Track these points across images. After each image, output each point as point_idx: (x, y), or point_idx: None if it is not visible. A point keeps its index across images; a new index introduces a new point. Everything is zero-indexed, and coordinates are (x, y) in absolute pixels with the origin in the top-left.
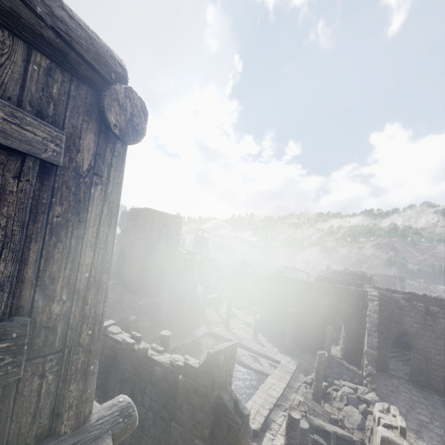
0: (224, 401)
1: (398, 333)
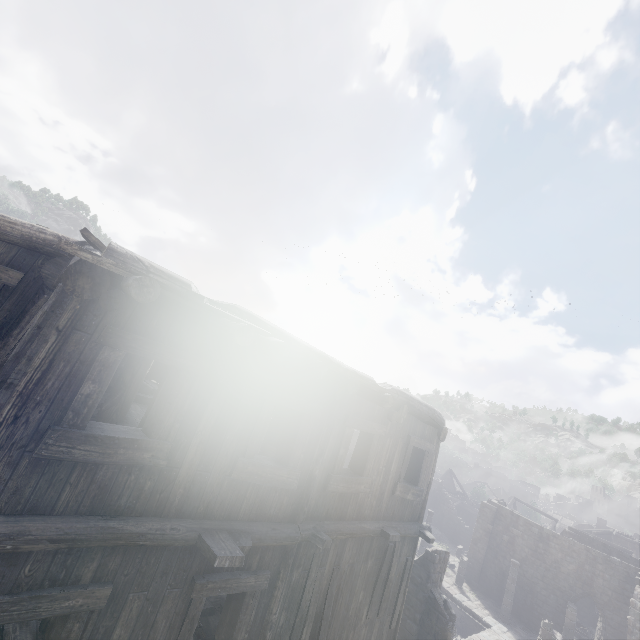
0: (435, 596)
1: None
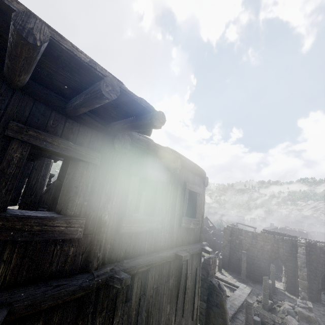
0: (213, 283)
1: None
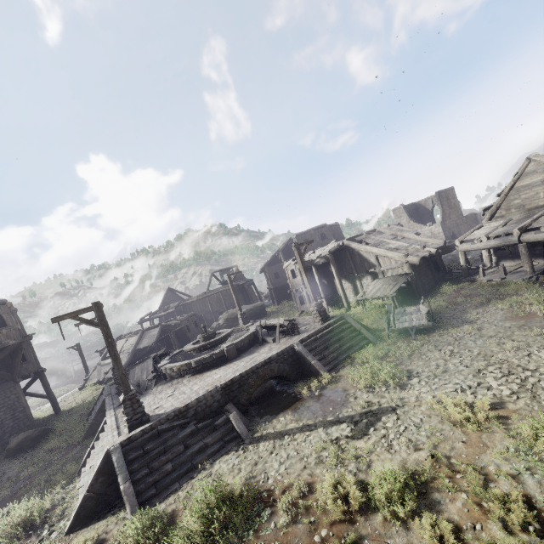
0: None
1: None
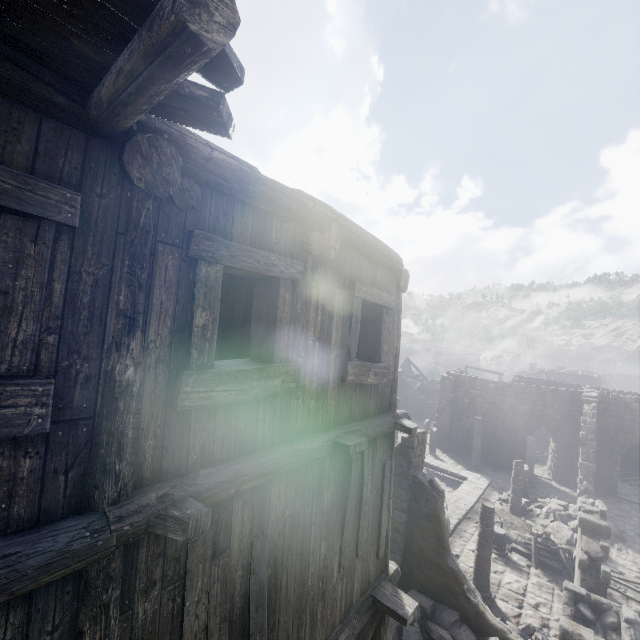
0: (419, 479)
1: (630, 445)
